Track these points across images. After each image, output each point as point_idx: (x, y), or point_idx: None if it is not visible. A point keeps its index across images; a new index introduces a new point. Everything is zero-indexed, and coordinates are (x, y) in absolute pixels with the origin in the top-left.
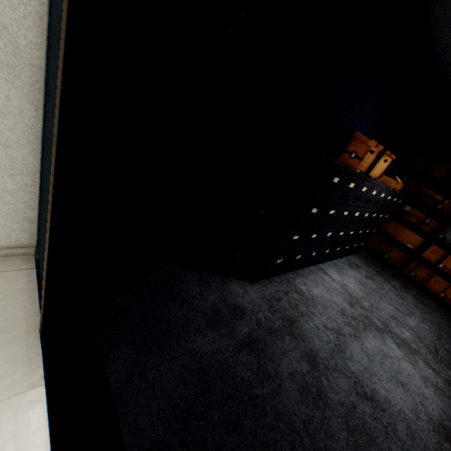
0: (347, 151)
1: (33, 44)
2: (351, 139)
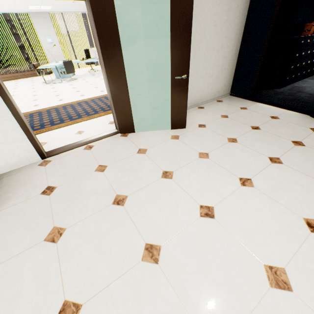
0: (303, 31)
1: (238, 48)
2: (304, 27)
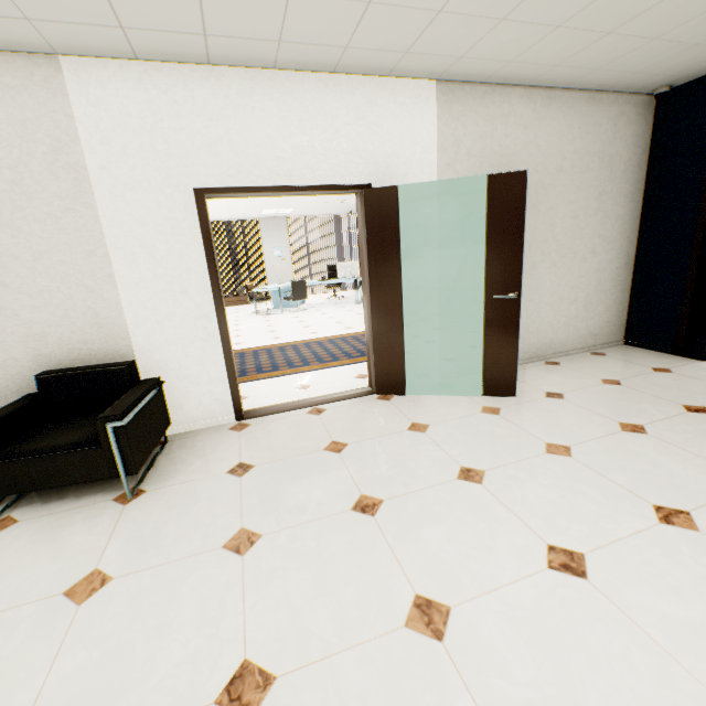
0: None
1: (632, 253)
2: None
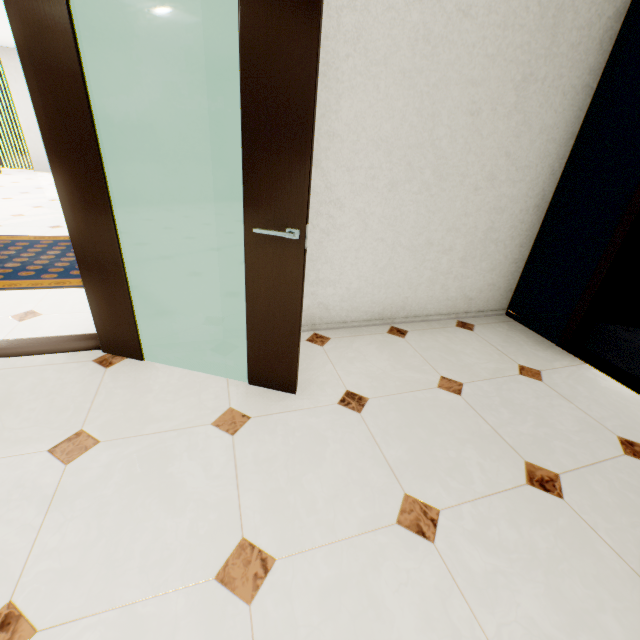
0: None
1: (549, 192)
2: None
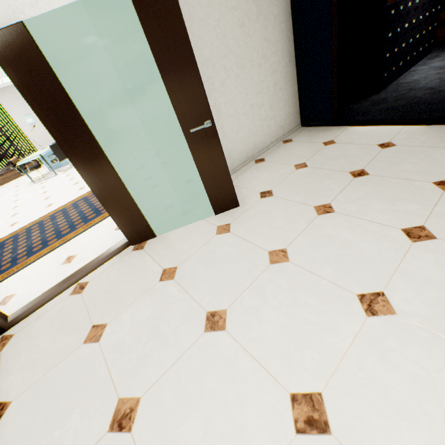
0: None
1: (292, 51)
2: None
